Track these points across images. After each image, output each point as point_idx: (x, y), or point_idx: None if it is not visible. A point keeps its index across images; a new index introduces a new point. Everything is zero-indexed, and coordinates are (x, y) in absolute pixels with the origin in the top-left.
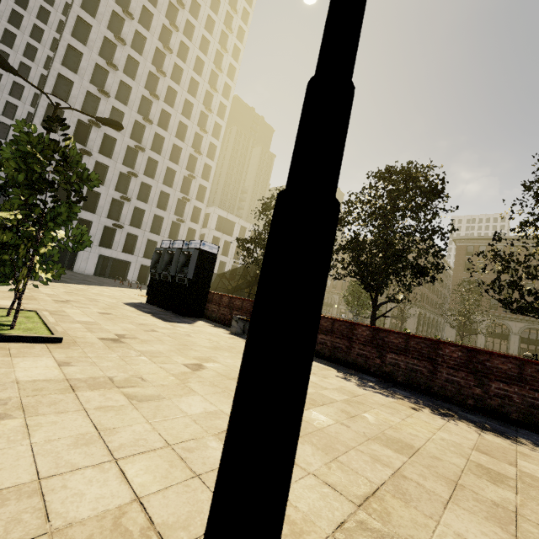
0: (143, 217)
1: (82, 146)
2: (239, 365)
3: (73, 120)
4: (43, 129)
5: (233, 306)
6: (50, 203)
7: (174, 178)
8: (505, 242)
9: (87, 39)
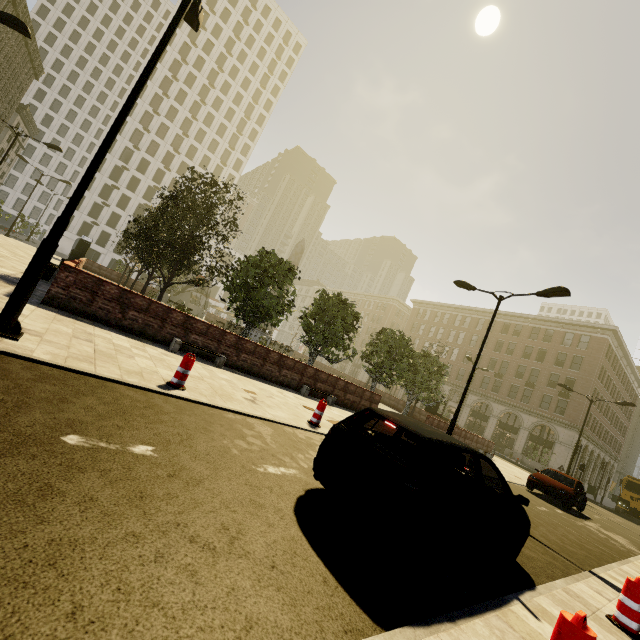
0: None
1: (115, 182)
2: (27, 250)
3: (112, 165)
4: None
5: None
6: (85, 217)
7: None
8: (444, 309)
9: (133, 112)
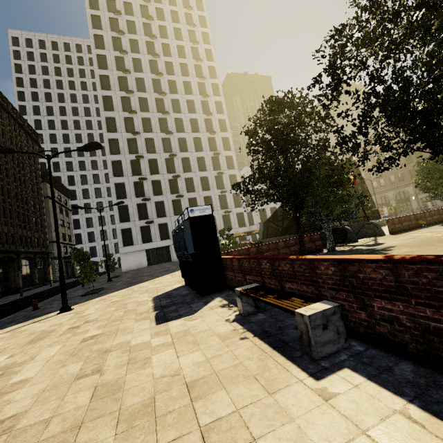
0: (197, 203)
1: (140, 176)
2: None
3: (128, 163)
4: (115, 179)
5: (243, 270)
6: (138, 223)
7: (205, 163)
8: None
9: (113, 106)
